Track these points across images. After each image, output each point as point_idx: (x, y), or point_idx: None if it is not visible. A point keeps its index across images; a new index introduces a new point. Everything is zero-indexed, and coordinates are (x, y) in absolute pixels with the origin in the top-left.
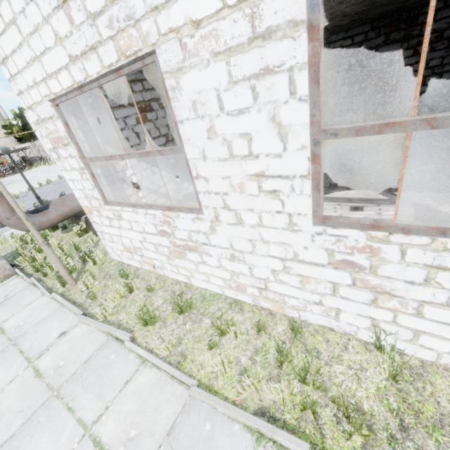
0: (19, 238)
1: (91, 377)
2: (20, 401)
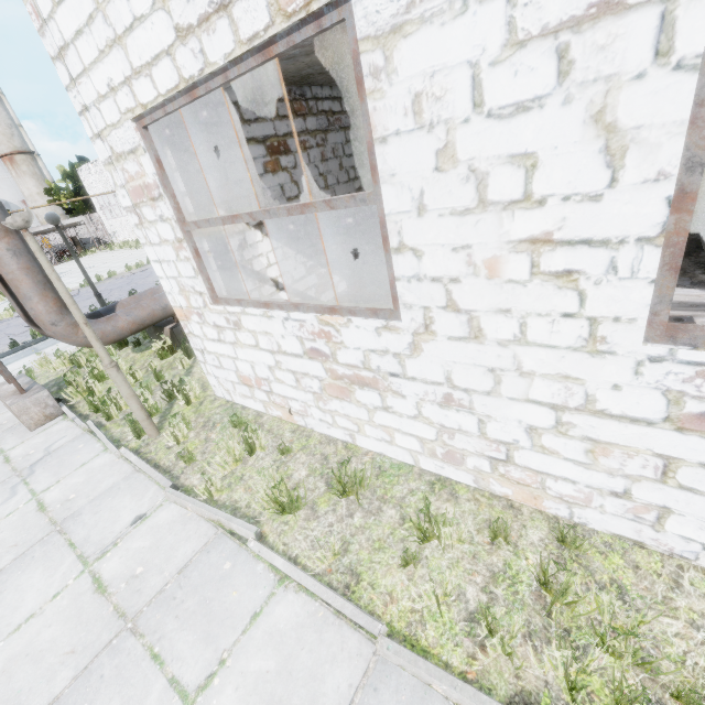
0: (68, 358)
1: (190, 600)
2: (69, 634)
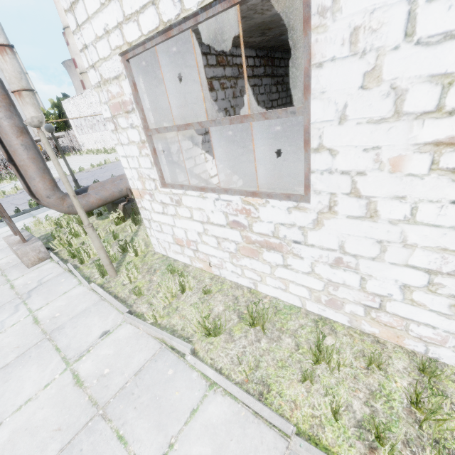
0: (53, 221)
1: (144, 396)
2: (57, 416)
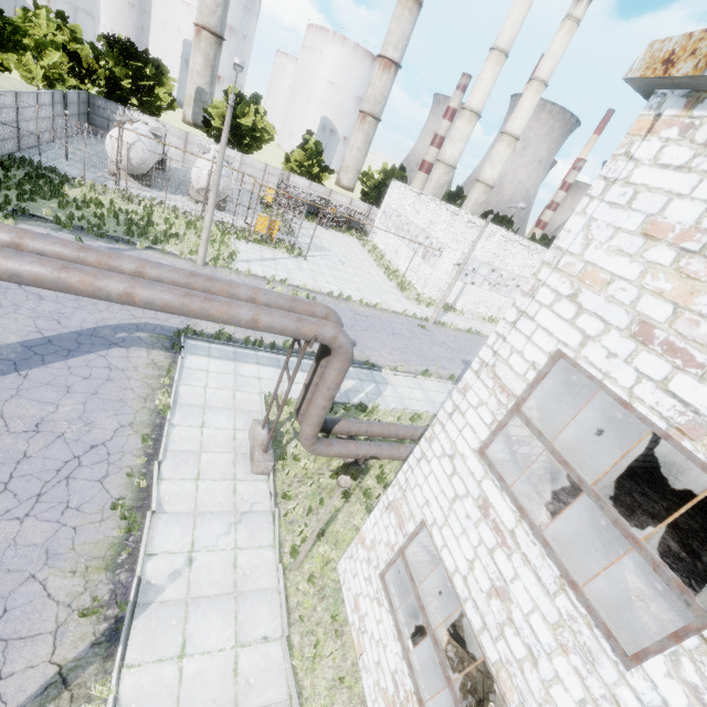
0: (291, 411)
1: None
2: (217, 687)
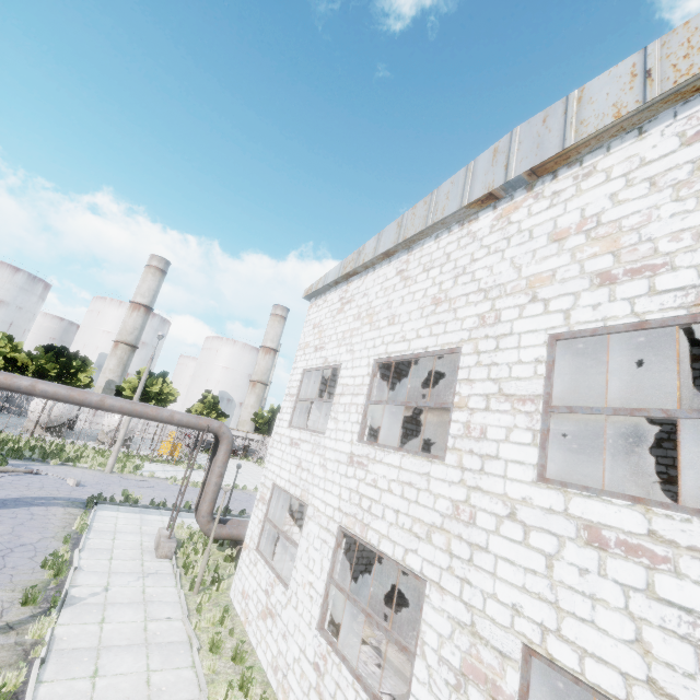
0: (191, 531)
1: (166, 651)
2: (131, 634)
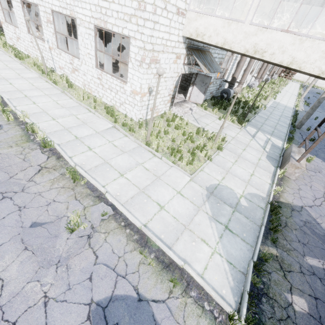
0: None
1: None
2: None
